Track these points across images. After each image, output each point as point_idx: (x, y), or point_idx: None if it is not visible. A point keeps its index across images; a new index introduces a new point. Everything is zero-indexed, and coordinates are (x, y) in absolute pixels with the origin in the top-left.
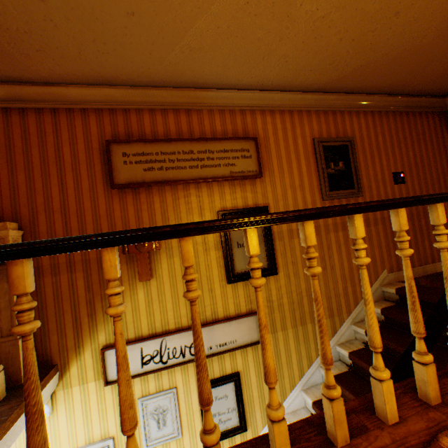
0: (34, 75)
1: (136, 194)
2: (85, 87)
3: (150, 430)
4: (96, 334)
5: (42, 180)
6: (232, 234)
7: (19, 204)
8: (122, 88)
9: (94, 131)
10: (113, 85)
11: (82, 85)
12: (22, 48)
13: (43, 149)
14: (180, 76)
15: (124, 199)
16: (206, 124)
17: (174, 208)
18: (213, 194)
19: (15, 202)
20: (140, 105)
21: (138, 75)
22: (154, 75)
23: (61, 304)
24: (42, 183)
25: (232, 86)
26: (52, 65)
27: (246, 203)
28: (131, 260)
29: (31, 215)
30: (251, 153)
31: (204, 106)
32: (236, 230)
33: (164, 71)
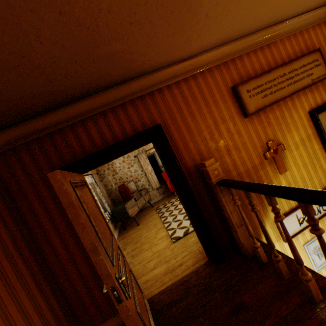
0: (187, 54)
1: (258, 117)
2: (210, 52)
3: (315, 261)
4: (267, 214)
5: (204, 127)
6: (321, 125)
7: (198, 147)
8: (231, 43)
9: (220, 82)
10: (225, 43)
11: (207, 50)
12: (201, 32)
13: (197, 106)
14: (272, 18)
15: (252, 123)
16: (281, 51)
17: (282, 119)
18: (301, 100)
19: (196, 147)
20: (240, 52)
21: (247, 28)
22: (257, 23)
23: (243, 202)
24: (205, 129)
25: (296, 14)
26: (205, 40)
27: (322, 100)
28: (270, 162)
29: (207, 151)
30: (319, 61)
31: (278, 37)
32: (323, 121)
33: (267, 17)
